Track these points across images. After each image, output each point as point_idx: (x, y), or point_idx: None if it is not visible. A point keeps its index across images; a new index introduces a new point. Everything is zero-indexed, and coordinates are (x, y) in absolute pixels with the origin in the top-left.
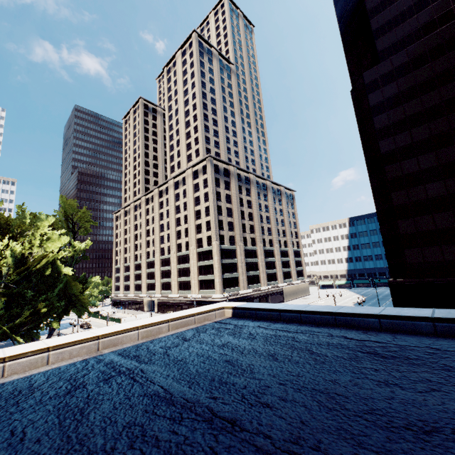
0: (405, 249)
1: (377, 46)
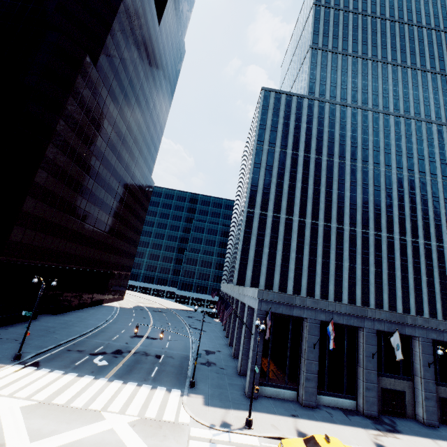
0: (17, 225)
1: (101, 55)
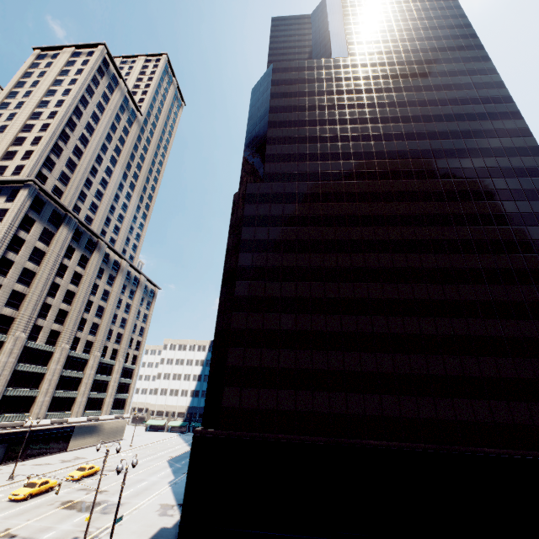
0: (226, 386)
1: (265, 168)
